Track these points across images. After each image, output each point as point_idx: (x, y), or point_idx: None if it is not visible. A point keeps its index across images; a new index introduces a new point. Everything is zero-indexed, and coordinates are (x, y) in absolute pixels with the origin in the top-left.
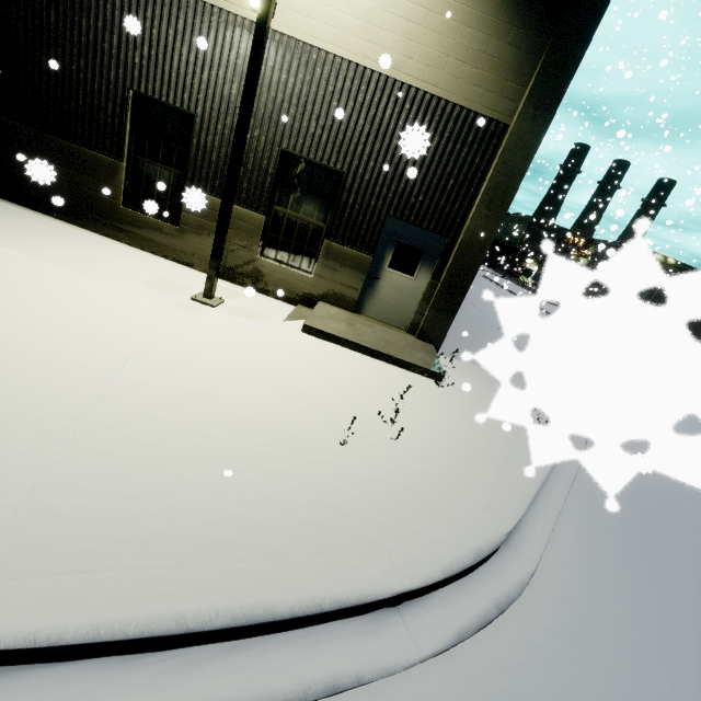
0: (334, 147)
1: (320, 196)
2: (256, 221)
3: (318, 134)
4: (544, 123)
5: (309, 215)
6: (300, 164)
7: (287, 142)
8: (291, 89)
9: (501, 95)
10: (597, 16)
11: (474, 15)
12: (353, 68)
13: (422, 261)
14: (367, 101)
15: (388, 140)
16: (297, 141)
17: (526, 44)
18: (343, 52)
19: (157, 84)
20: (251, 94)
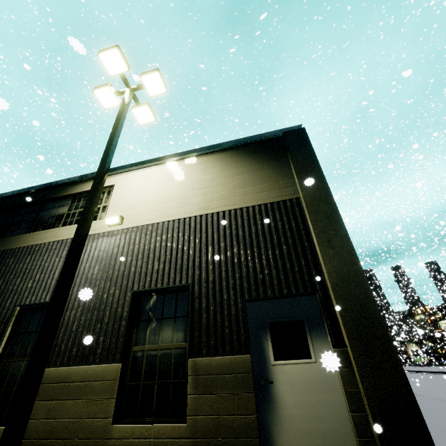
0: (176, 270)
1: (175, 316)
2: (112, 374)
3: (161, 268)
4: (321, 182)
5: (168, 340)
6: (152, 298)
7: (137, 285)
8: (137, 251)
9: (280, 188)
10: (305, 138)
11: (239, 171)
12: (176, 222)
13: (307, 332)
14: (192, 232)
15: (216, 246)
16: (145, 281)
17: (276, 165)
18: (168, 218)
19: (39, 293)
20: (77, 242)
